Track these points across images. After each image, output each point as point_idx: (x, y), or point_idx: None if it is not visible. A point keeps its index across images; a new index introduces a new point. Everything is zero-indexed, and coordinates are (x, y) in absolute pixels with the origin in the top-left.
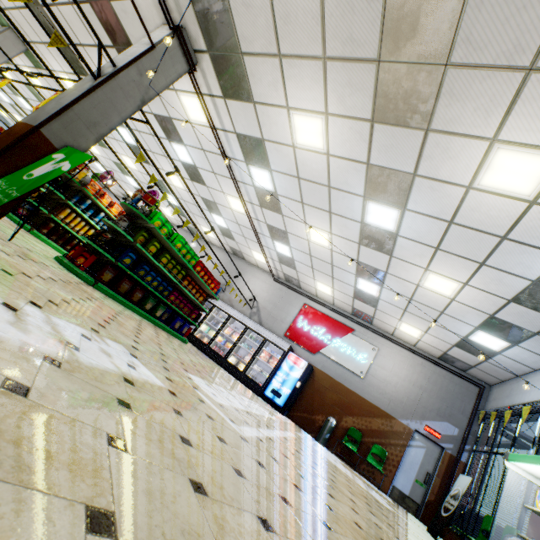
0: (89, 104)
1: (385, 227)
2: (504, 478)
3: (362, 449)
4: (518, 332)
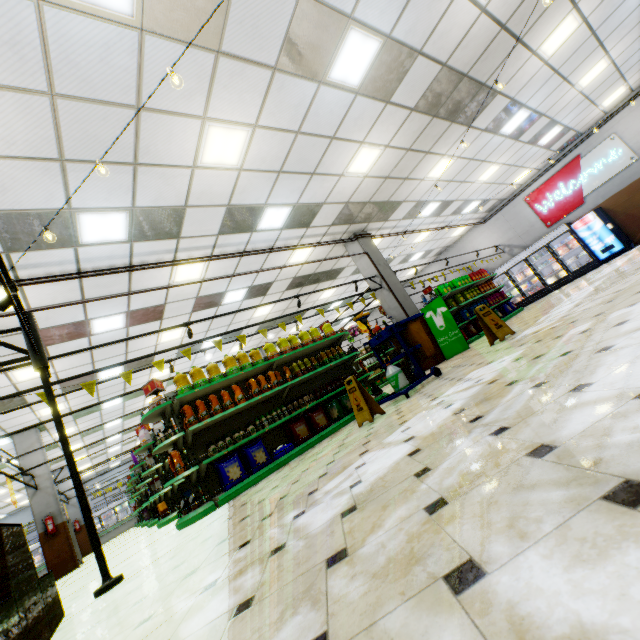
0: (397, 294)
1: (522, 120)
2: None
3: None
4: None
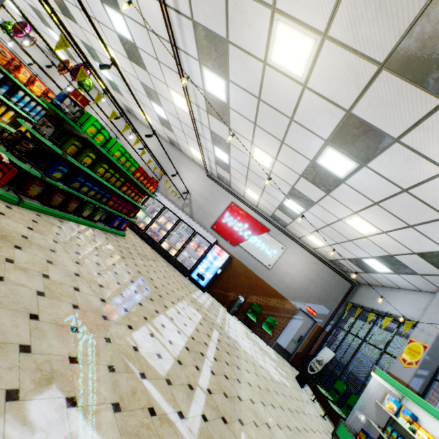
0: None
1: (334, 172)
2: (367, 383)
3: (259, 318)
4: (405, 269)
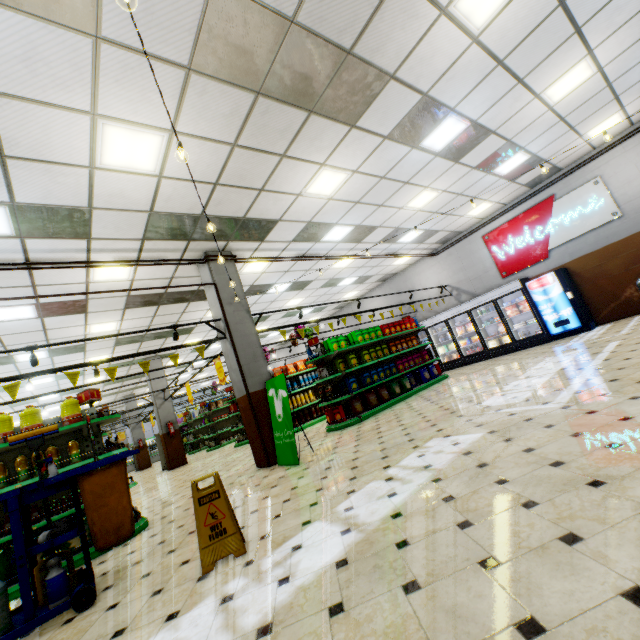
0: (241, 352)
1: (457, 133)
2: None
3: None
4: None
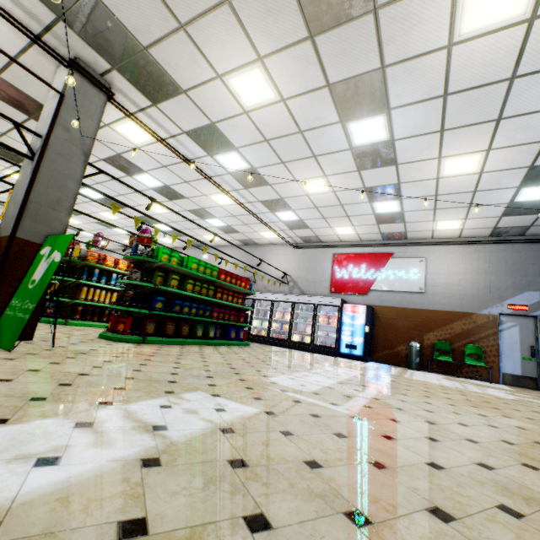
0: (41, 186)
1: (376, 140)
2: None
3: (456, 355)
4: None
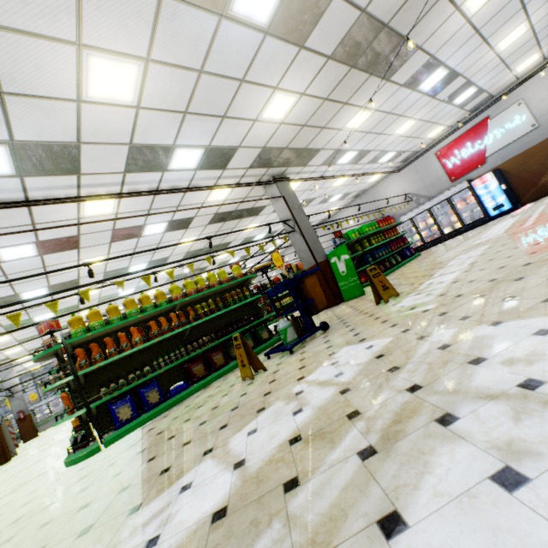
0: (307, 238)
1: (440, 78)
2: None
3: None
4: None
